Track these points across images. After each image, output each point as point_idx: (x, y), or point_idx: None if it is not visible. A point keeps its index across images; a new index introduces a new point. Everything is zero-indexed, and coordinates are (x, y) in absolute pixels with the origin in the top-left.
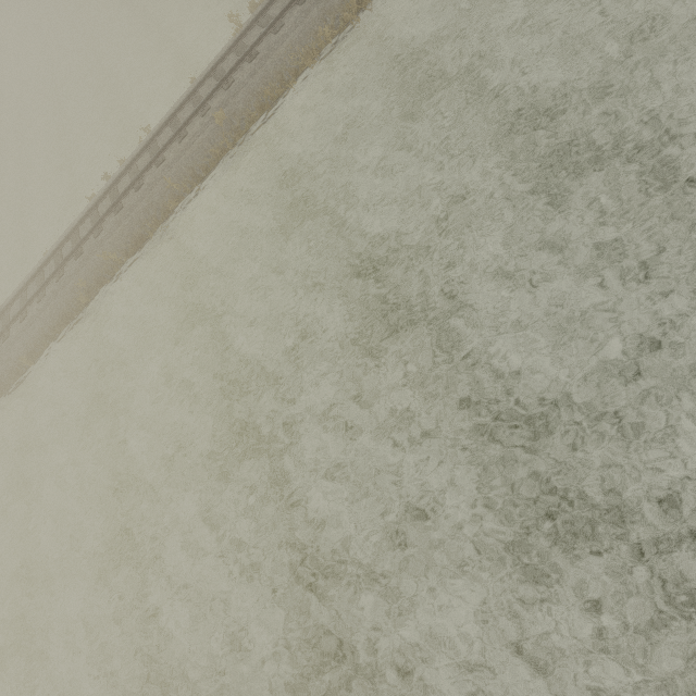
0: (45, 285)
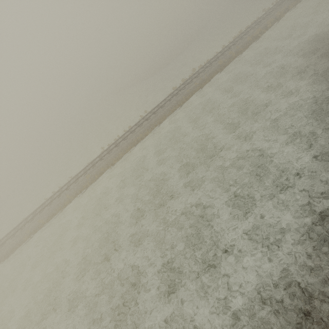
0: (16, 232)
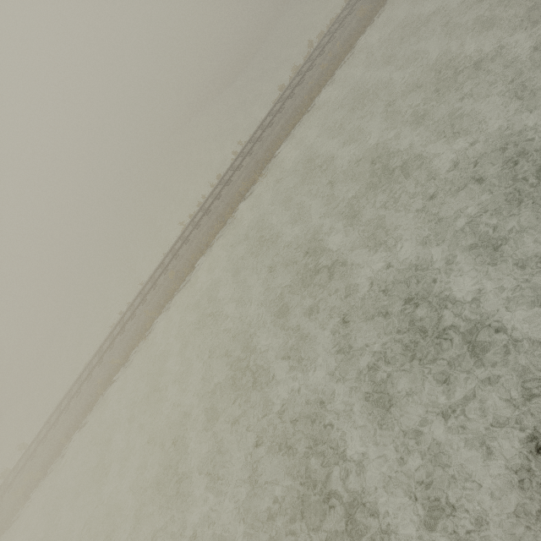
0: (81, 385)
